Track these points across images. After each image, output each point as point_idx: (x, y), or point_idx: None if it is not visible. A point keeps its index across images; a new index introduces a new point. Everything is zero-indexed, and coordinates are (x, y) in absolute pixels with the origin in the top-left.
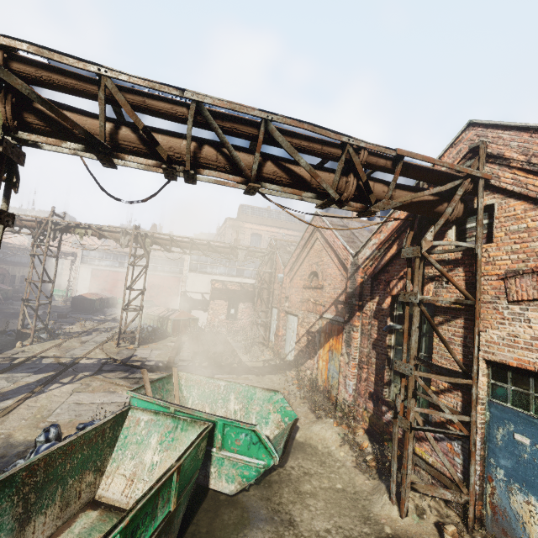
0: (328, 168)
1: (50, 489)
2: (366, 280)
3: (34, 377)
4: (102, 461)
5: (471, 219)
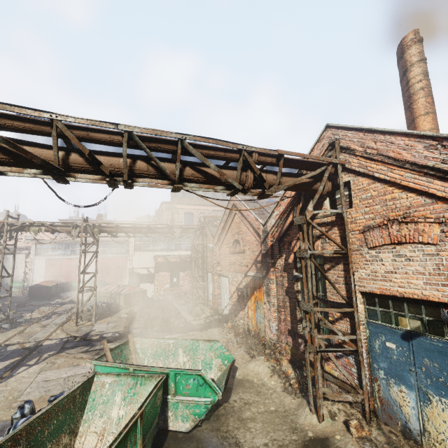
0: (232, 167)
1: None
2: (274, 242)
3: (1, 365)
4: (75, 424)
5: (338, 192)
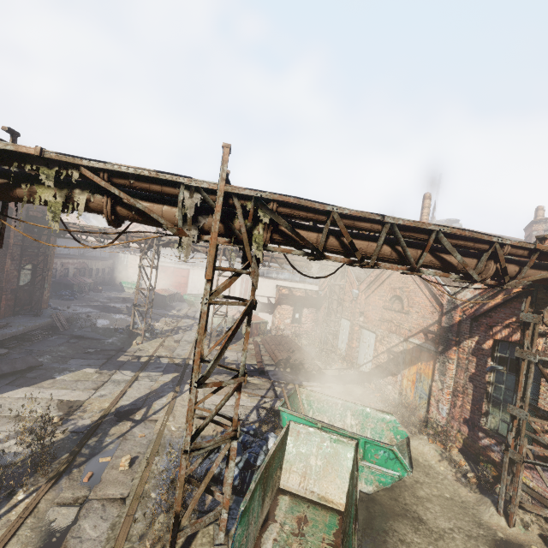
0: (470, 253)
1: (269, 480)
2: (464, 319)
3: (166, 377)
4: (282, 461)
5: None
